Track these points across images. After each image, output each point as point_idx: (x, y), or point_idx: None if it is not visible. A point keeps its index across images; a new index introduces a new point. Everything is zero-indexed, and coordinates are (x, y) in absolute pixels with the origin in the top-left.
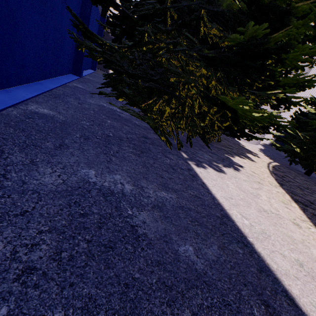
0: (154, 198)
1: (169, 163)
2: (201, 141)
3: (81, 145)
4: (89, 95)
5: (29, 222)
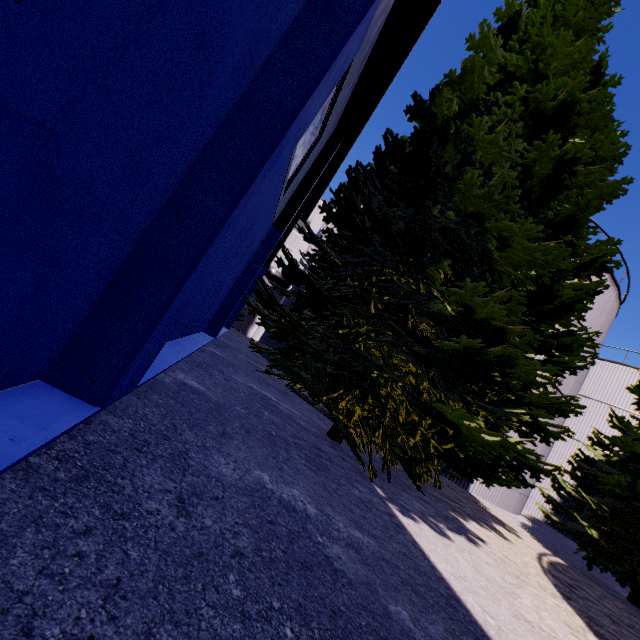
0: (346, 534)
1: (358, 496)
2: (405, 477)
3: (245, 439)
4: (233, 368)
5: (224, 509)
